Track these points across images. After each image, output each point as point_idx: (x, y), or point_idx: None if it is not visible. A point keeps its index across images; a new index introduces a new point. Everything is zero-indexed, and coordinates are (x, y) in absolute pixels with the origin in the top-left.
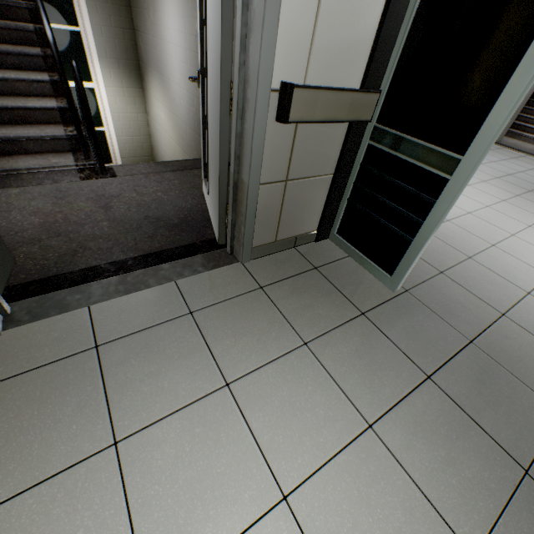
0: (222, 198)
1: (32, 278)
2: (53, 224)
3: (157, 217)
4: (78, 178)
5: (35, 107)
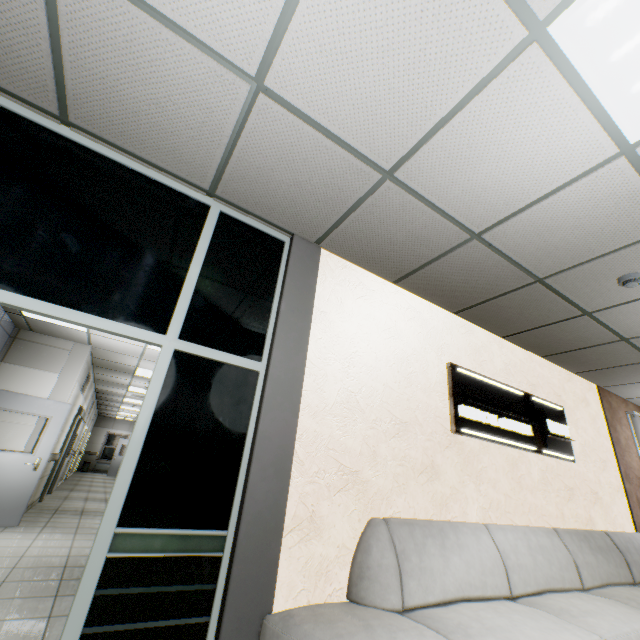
0: None
1: None
2: None
3: None
4: None
5: None
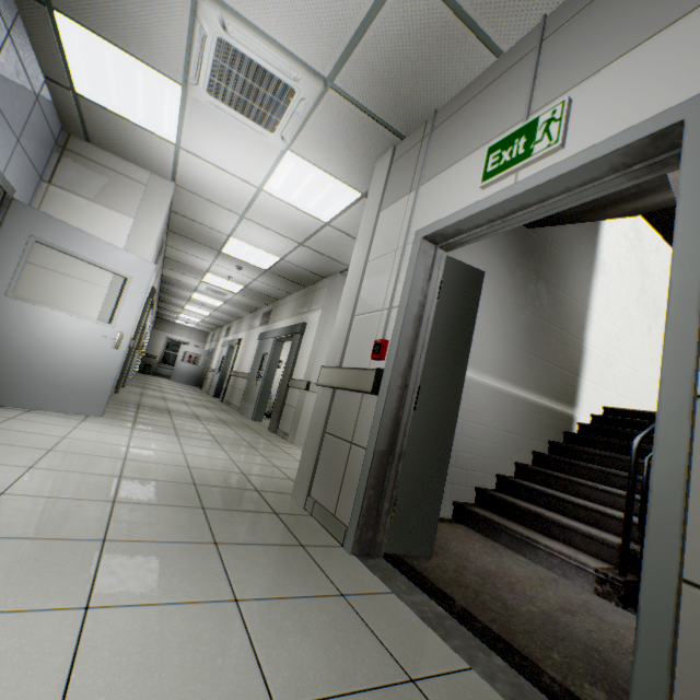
0: None
1: (415, 565)
2: (494, 575)
3: (608, 659)
4: (592, 587)
5: (612, 514)
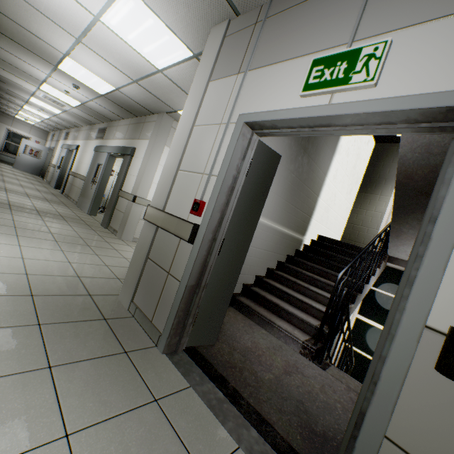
0: (351, 428)
1: (205, 354)
2: (251, 351)
3: (307, 409)
4: (299, 350)
5: (315, 306)
